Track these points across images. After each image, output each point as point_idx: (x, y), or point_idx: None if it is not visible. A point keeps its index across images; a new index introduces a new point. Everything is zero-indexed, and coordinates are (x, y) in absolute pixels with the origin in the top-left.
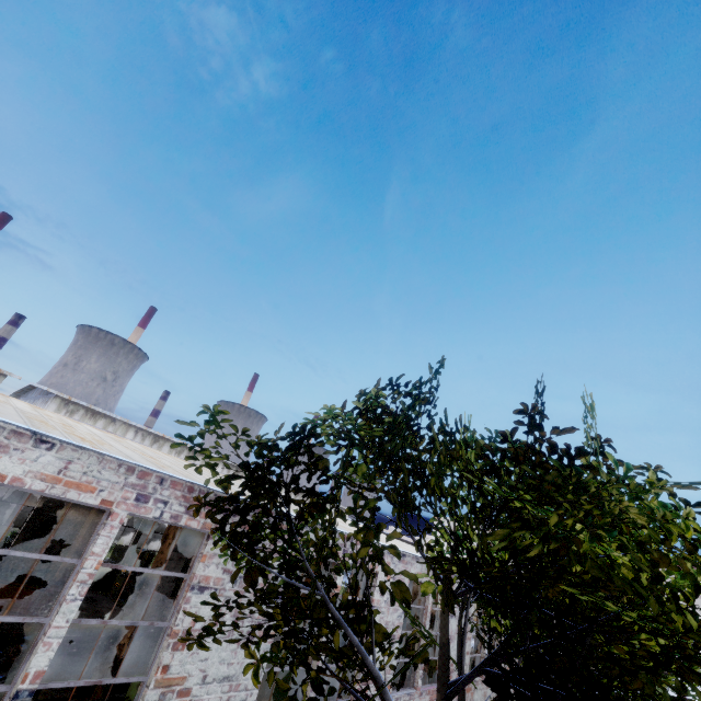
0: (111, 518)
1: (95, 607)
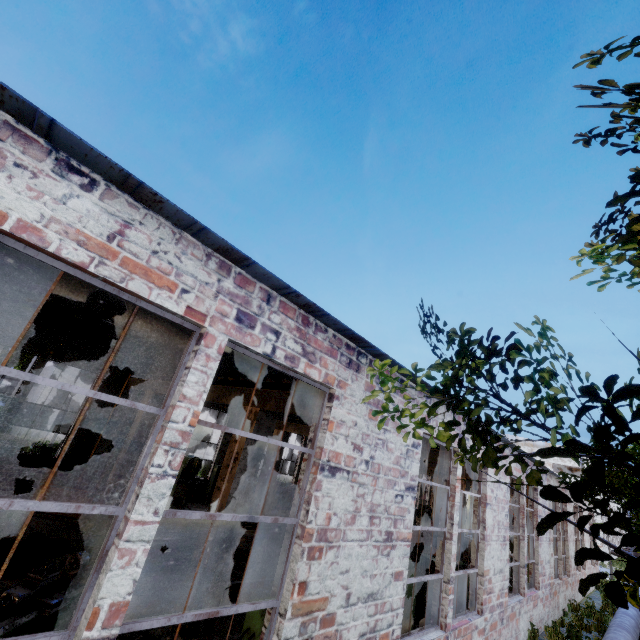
0: (204, 342)
1: None
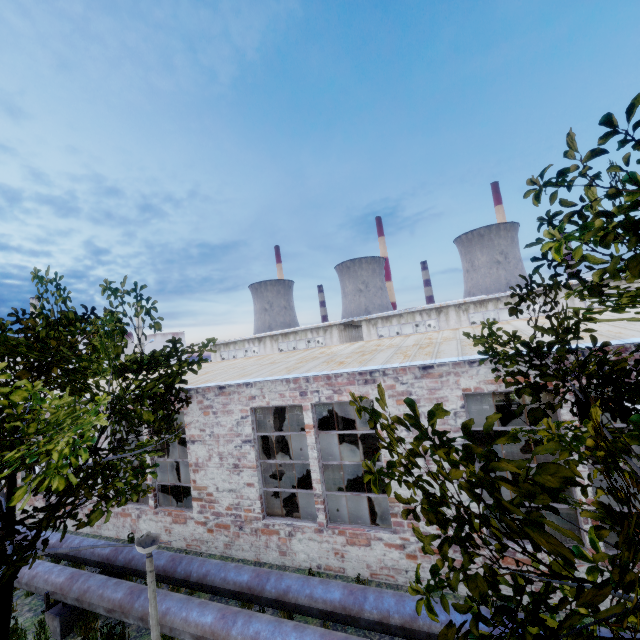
0: None
1: (377, 441)
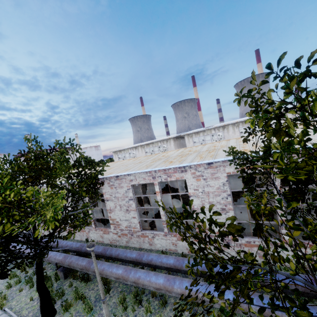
0: None
1: None
